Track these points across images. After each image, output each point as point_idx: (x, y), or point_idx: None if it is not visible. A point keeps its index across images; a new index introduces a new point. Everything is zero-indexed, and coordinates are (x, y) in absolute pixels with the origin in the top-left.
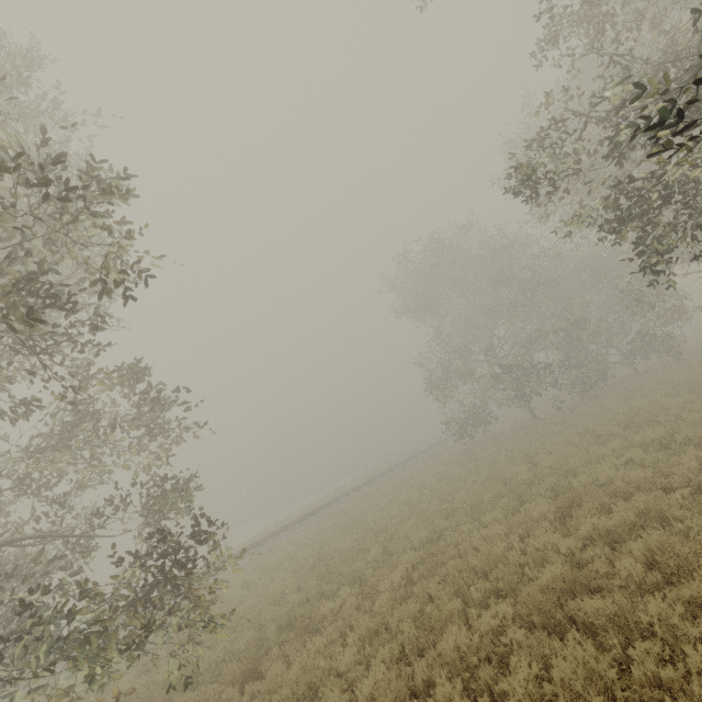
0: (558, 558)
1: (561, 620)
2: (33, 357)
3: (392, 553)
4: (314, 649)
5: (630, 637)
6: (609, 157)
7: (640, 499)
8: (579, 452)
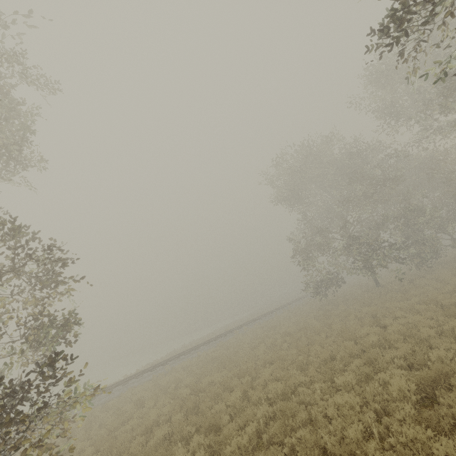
0: None
1: None
2: None
3: (250, 399)
4: None
5: None
6: None
7: None
8: (429, 321)
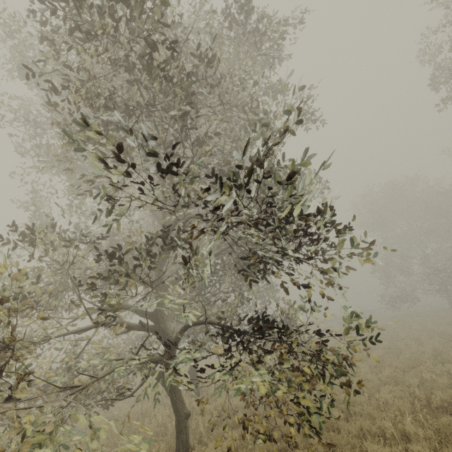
0: None
1: None
2: None
3: None
4: None
5: None
6: None
7: None
8: None
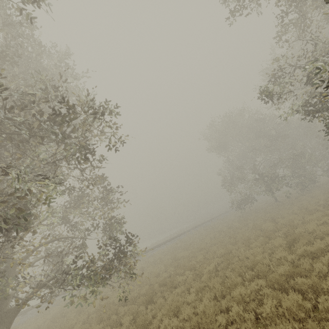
0: (287, 263)
1: (287, 287)
2: (73, 170)
3: (207, 258)
4: (176, 294)
5: (319, 295)
6: (311, 84)
7: (327, 239)
8: (299, 217)
